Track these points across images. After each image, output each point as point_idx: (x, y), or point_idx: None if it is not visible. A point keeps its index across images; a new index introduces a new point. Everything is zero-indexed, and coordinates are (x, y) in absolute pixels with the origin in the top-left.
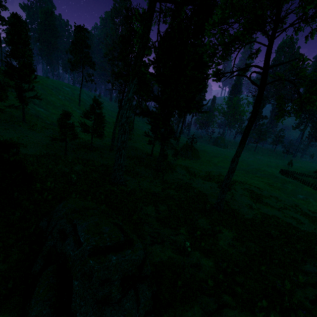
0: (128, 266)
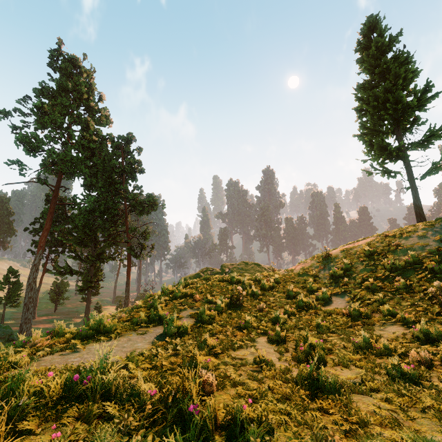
0: (1, 333)
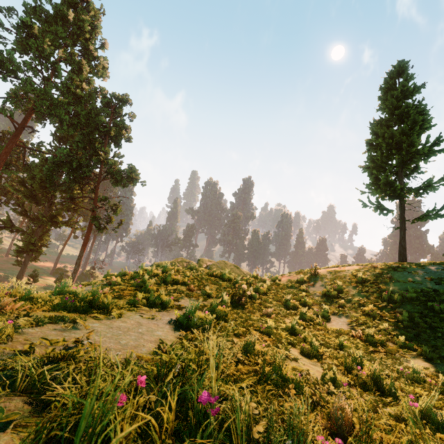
0: None
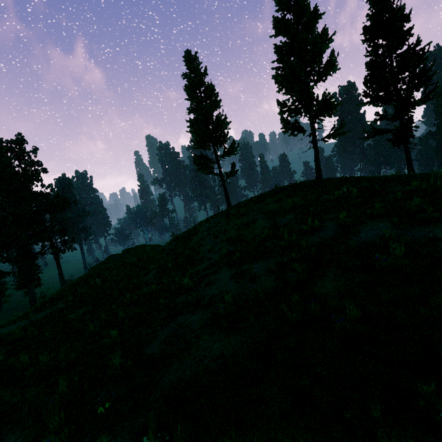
0: None
